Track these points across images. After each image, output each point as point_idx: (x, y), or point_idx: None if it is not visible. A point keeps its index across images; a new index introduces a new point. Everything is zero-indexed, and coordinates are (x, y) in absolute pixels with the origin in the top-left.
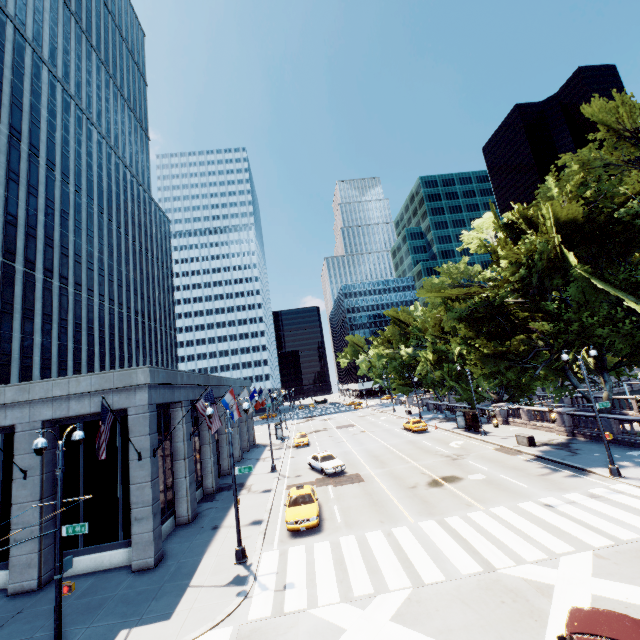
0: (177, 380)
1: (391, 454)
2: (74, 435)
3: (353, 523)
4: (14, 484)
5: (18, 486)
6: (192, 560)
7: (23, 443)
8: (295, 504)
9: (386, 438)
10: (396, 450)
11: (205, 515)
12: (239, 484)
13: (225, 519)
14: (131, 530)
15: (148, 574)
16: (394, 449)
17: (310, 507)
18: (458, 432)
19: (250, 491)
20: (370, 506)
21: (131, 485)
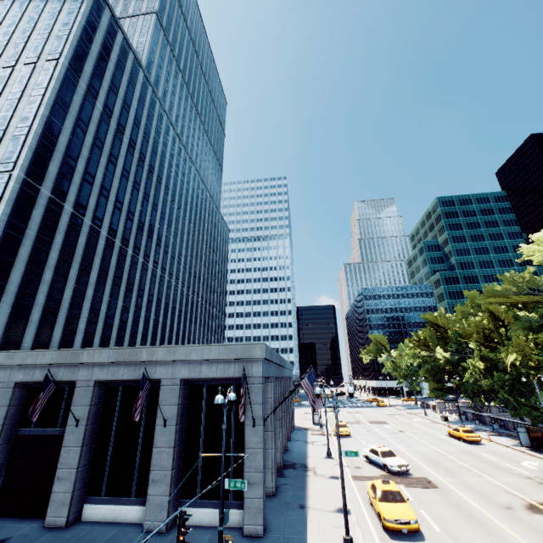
0: (272, 358)
1: (452, 462)
2: (230, 396)
3: (458, 537)
4: (156, 429)
5: (159, 432)
6: (297, 538)
7: (165, 395)
8: (386, 500)
9: (434, 443)
10: (455, 458)
11: (284, 490)
12: (301, 464)
13: (307, 499)
14: (244, 493)
15: (260, 542)
16: (452, 457)
17: (405, 507)
18: (523, 450)
19: (317, 474)
20: (466, 520)
21: (245, 449)
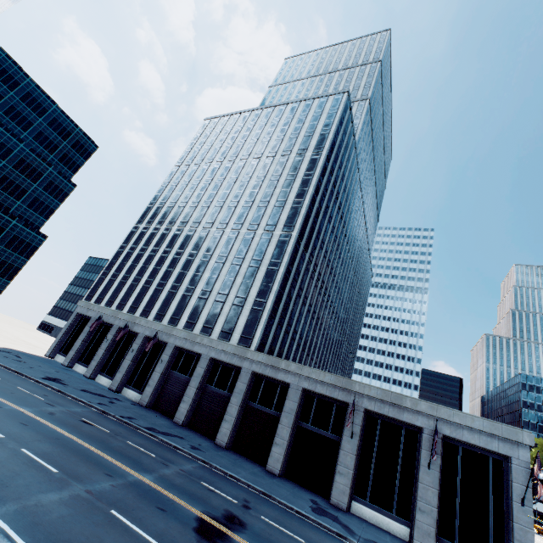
0: None
1: None
2: (542, 476)
3: None
4: (420, 468)
5: (423, 471)
6: None
7: (428, 443)
8: None
9: None
10: None
11: None
12: None
13: None
14: None
15: None
16: None
17: None
18: None
19: None
20: None
21: (514, 522)
